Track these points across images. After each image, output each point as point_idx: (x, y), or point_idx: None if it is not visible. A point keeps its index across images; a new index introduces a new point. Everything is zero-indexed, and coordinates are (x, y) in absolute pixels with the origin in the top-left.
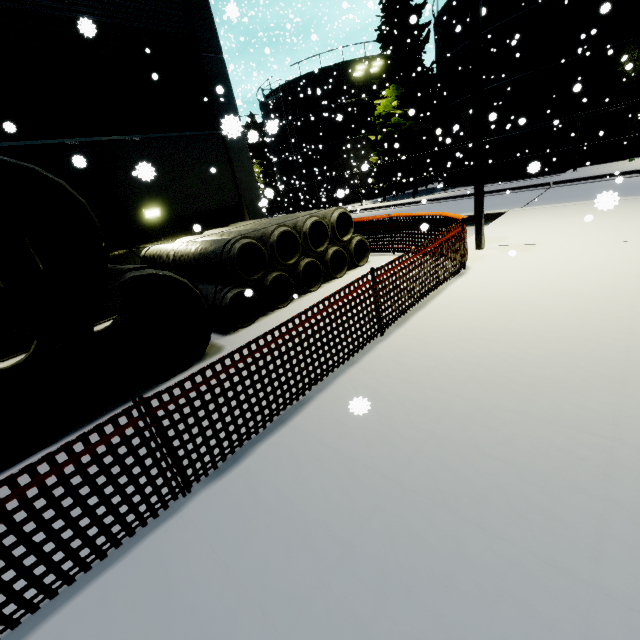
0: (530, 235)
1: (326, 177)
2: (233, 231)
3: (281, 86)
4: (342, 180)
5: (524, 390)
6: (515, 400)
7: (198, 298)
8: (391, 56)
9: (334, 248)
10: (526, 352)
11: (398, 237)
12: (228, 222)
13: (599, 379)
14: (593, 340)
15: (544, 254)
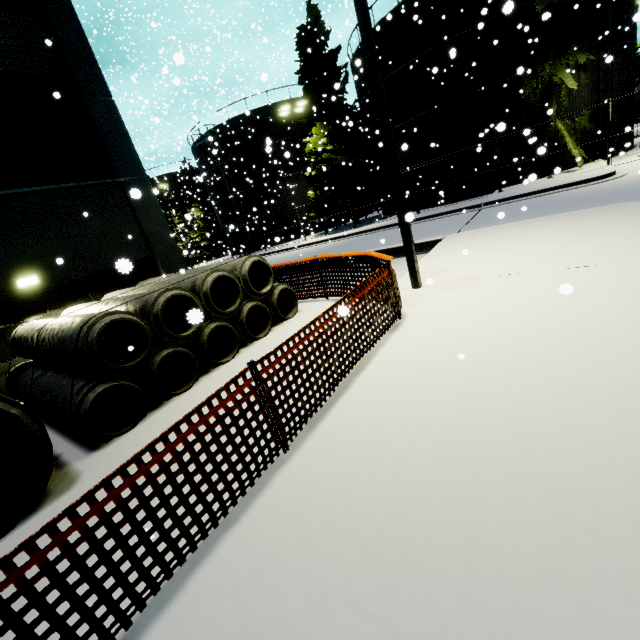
0: (469, 266)
1: (266, 215)
2: (119, 298)
3: (210, 130)
4: (284, 217)
5: (496, 600)
6: (484, 639)
7: (16, 421)
8: (314, 96)
9: (250, 304)
10: (488, 484)
11: (328, 280)
12: (139, 279)
13: (618, 562)
14: (581, 451)
15: (487, 291)
